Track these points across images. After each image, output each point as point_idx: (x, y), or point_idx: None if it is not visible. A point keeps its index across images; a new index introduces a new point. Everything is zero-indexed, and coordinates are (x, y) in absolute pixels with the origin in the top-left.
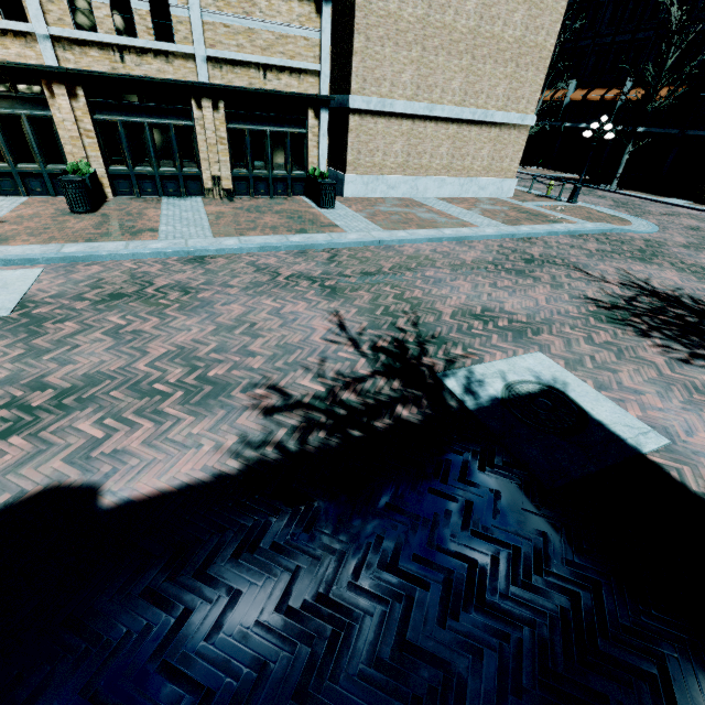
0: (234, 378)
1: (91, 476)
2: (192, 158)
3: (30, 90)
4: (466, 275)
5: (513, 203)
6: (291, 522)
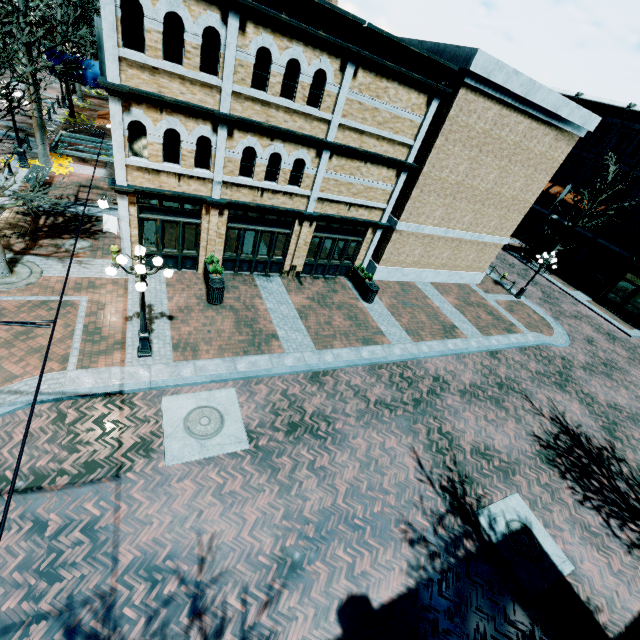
0: (387, 514)
1: (361, 589)
2: (280, 250)
3: (191, 207)
4: (469, 405)
5: (481, 295)
6: (445, 617)
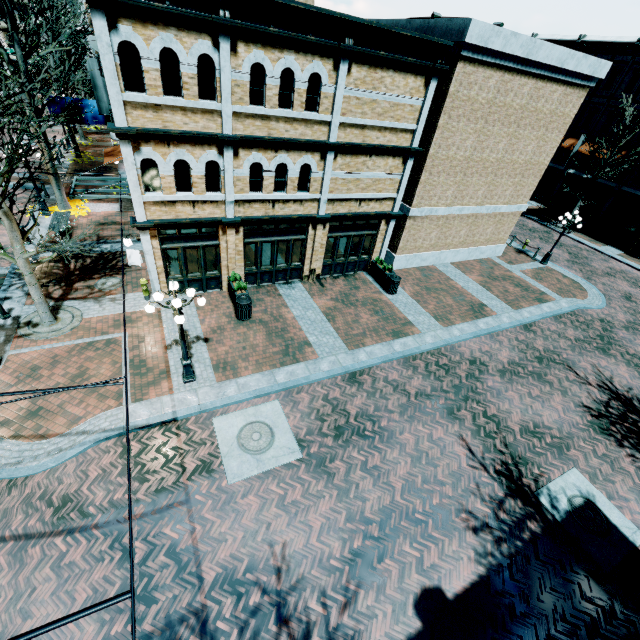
0: (446, 505)
1: (433, 581)
2: (298, 256)
3: (208, 230)
4: (511, 384)
5: (505, 267)
6: (520, 601)
